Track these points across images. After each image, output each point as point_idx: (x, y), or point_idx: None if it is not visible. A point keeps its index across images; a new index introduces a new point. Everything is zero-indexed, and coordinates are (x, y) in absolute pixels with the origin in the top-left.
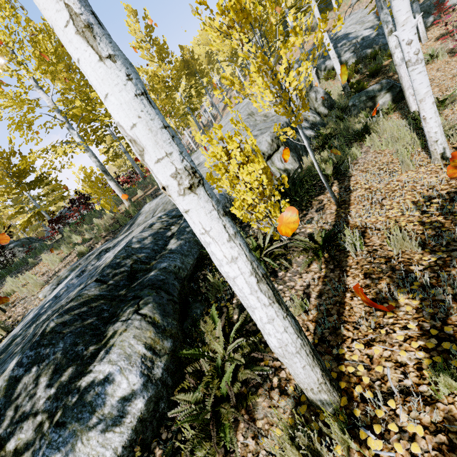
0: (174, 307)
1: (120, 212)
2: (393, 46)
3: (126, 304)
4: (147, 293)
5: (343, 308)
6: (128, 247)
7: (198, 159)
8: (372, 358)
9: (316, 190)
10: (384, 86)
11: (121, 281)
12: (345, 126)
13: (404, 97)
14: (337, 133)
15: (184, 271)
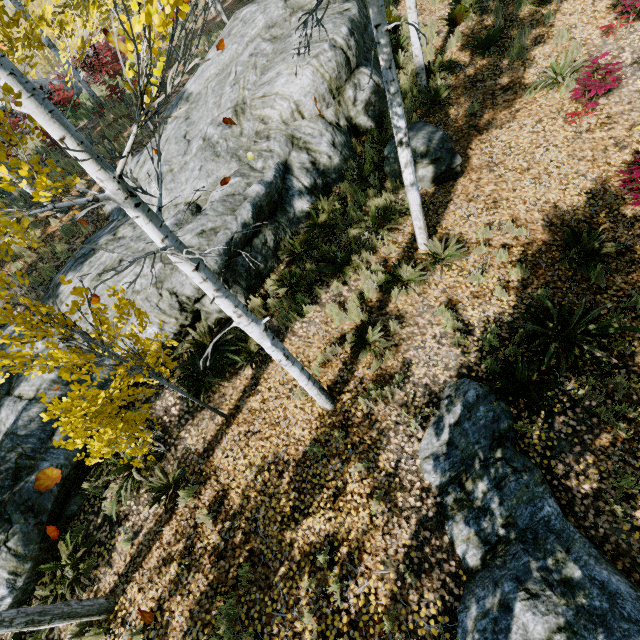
0: (40, 530)
1: (48, 231)
2: (403, 162)
3: (2, 525)
4: (17, 520)
5: (148, 555)
6: (14, 434)
7: (149, 185)
8: (135, 599)
9: (237, 363)
10: (430, 152)
11: (7, 481)
12: (348, 215)
13: (453, 177)
14: (334, 222)
15: (67, 468)
